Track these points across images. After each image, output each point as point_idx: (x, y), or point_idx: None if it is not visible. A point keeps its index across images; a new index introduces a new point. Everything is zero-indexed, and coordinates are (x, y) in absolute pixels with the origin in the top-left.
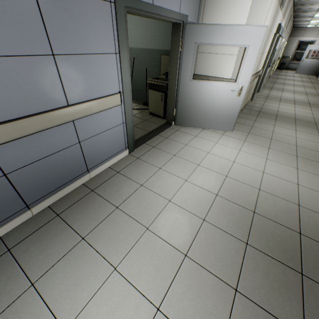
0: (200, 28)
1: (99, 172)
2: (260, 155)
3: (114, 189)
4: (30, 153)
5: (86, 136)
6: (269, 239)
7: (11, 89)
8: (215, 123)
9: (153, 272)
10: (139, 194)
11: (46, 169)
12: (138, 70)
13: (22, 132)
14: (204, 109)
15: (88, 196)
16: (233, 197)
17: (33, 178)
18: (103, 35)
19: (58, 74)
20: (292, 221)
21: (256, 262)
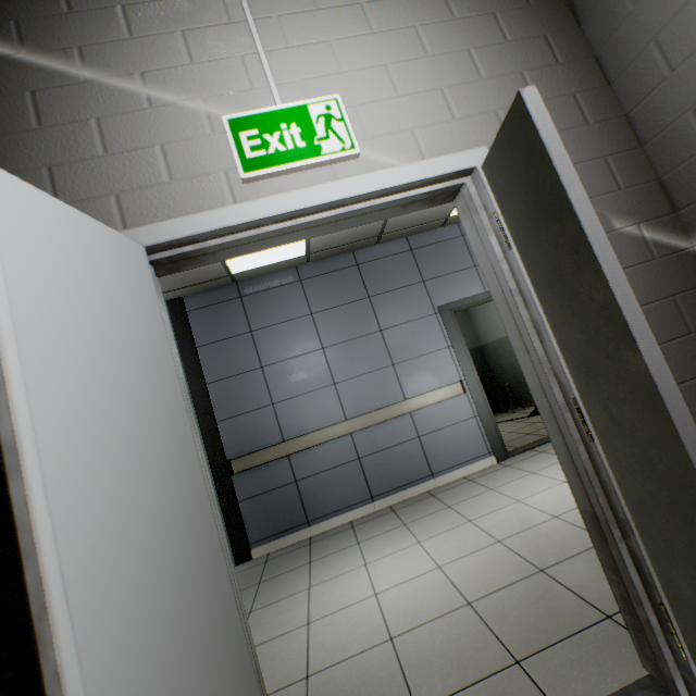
0: None
1: (449, 481)
2: None
3: (455, 493)
4: (376, 442)
5: (425, 431)
6: None
7: (367, 393)
8: None
9: (451, 547)
10: (482, 496)
11: (388, 461)
12: None
13: (371, 422)
14: None
15: (426, 499)
16: None
17: (377, 467)
18: (433, 337)
19: (397, 377)
20: None
21: None
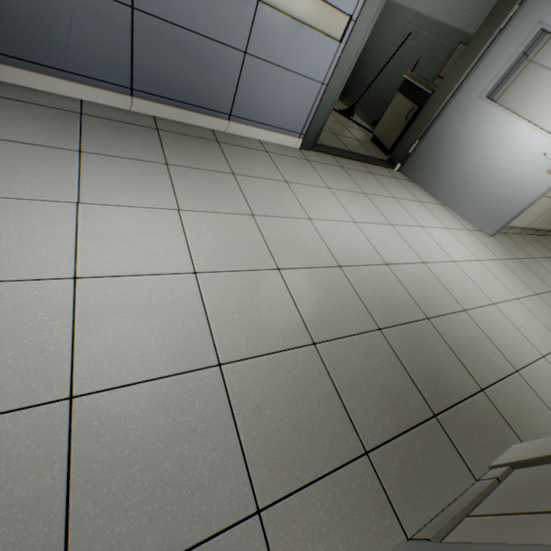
0: None
1: (243, 135)
2: (510, 289)
3: (246, 159)
4: (177, 3)
5: (259, 52)
6: (421, 354)
7: None
8: (469, 204)
9: (221, 247)
10: (275, 185)
11: (182, 54)
12: (403, 59)
13: None
14: (468, 167)
15: (208, 142)
16: (410, 284)
17: (160, 50)
18: None
19: None
20: (484, 372)
21: (374, 352)
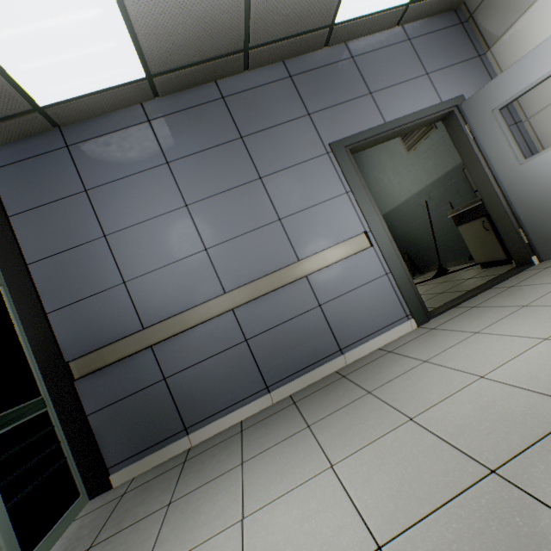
0: (488, 89)
1: (361, 355)
2: None
3: (374, 371)
4: (266, 317)
5: (327, 297)
6: None
7: (249, 257)
8: None
9: (394, 484)
10: (415, 373)
11: (283, 340)
12: (438, 212)
13: (256, 293)
14: None
15: (335, 382)
16: None
17: (270, 349)
18: (326, 183)
19: (286, 234)
20: None
21: None
